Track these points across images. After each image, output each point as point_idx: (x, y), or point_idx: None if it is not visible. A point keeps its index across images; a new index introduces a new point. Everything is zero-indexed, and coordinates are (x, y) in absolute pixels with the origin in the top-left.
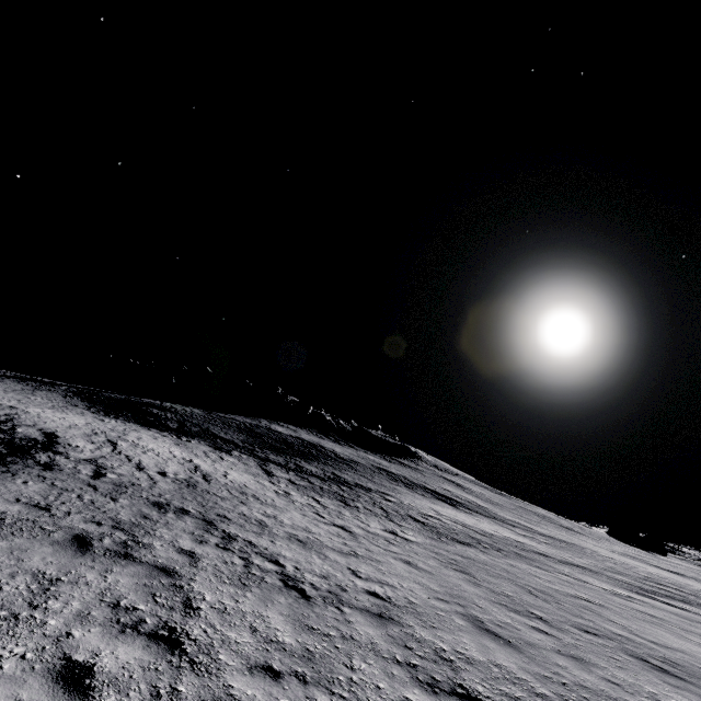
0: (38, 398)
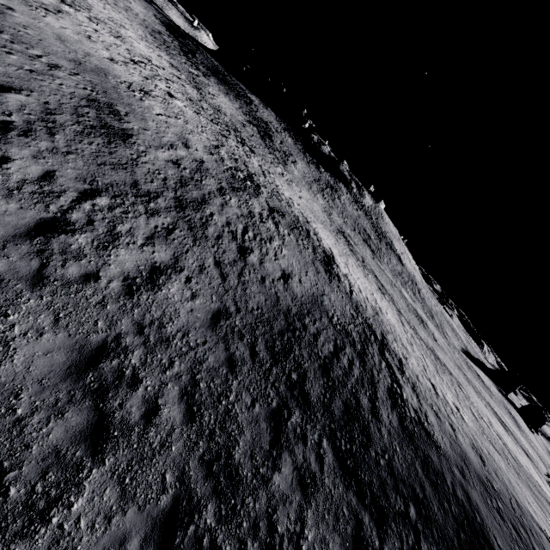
0: (146, 6)
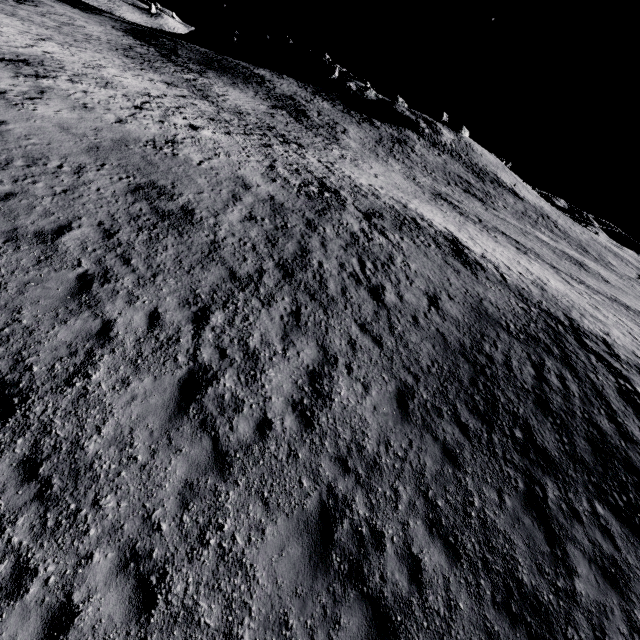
0: (99, 20)
